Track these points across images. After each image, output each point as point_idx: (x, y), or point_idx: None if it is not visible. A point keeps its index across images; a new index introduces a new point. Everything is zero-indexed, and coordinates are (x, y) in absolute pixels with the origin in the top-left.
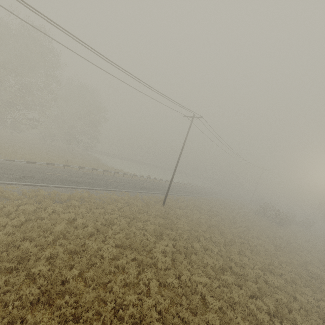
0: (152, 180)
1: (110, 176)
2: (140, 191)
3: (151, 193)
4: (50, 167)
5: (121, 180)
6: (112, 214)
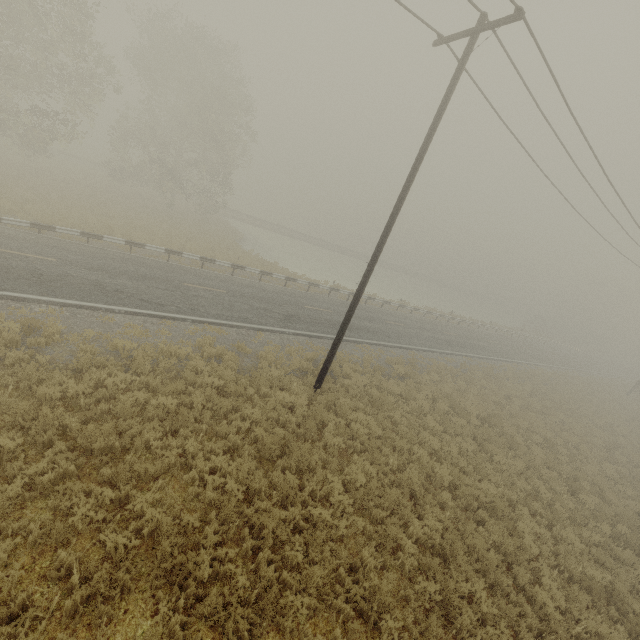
0: (346, 297)
1: (214, 276)
2: (276, 327)
3: (310, 337)
4: (36, 236)
5: (239, 288)
6: (39, 421)
